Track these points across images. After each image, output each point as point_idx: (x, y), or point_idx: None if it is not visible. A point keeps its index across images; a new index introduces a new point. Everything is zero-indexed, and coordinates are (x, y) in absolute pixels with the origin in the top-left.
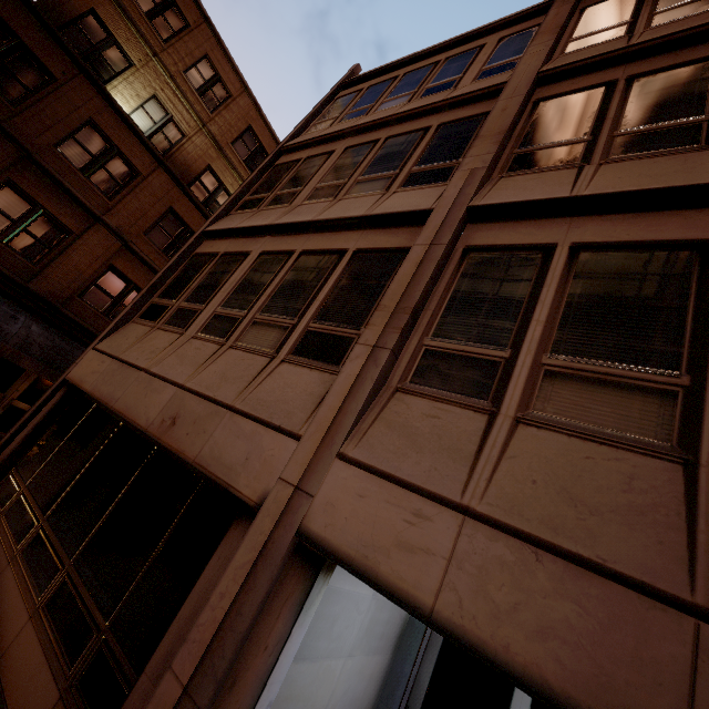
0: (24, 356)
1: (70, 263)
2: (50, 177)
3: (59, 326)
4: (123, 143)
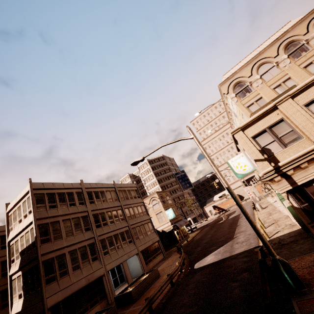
0: None
1: None
2: None
3: None
4: None
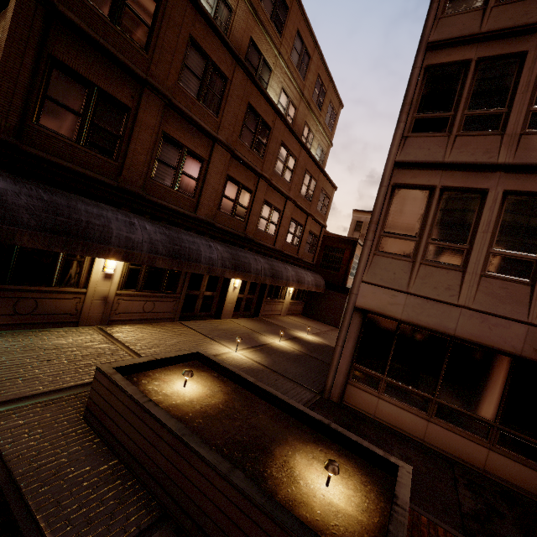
0: (225, 270)
1: (209, 186)
2: (185, 117)
3: (217, 237)
4: (212, 51)
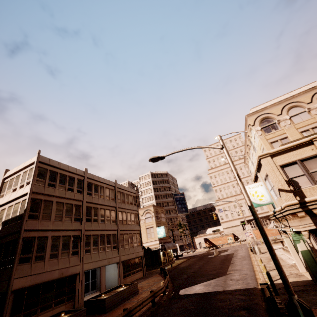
0: None
1: None
2: None
3: None
4: None
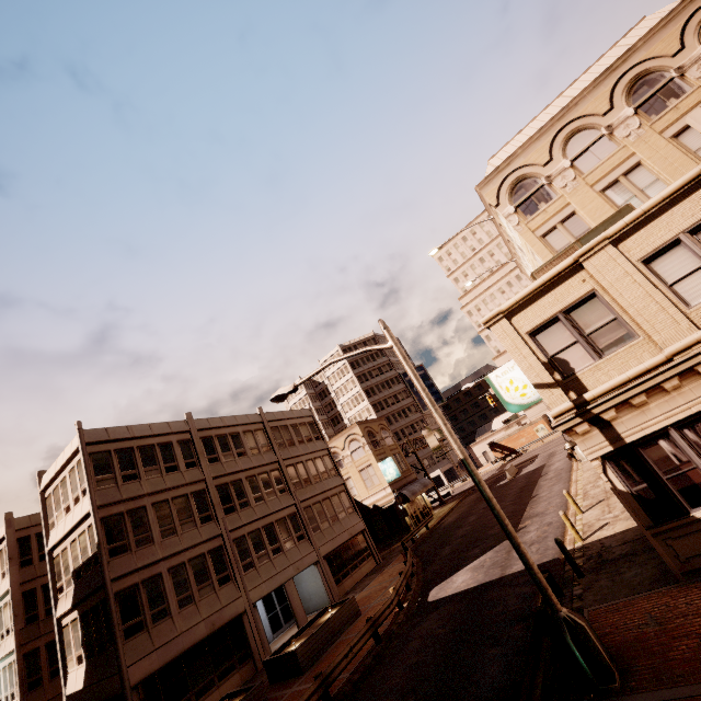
0: None
1: None
2: None
3: None
4: None
